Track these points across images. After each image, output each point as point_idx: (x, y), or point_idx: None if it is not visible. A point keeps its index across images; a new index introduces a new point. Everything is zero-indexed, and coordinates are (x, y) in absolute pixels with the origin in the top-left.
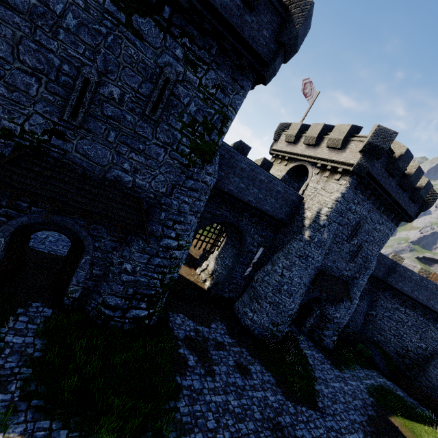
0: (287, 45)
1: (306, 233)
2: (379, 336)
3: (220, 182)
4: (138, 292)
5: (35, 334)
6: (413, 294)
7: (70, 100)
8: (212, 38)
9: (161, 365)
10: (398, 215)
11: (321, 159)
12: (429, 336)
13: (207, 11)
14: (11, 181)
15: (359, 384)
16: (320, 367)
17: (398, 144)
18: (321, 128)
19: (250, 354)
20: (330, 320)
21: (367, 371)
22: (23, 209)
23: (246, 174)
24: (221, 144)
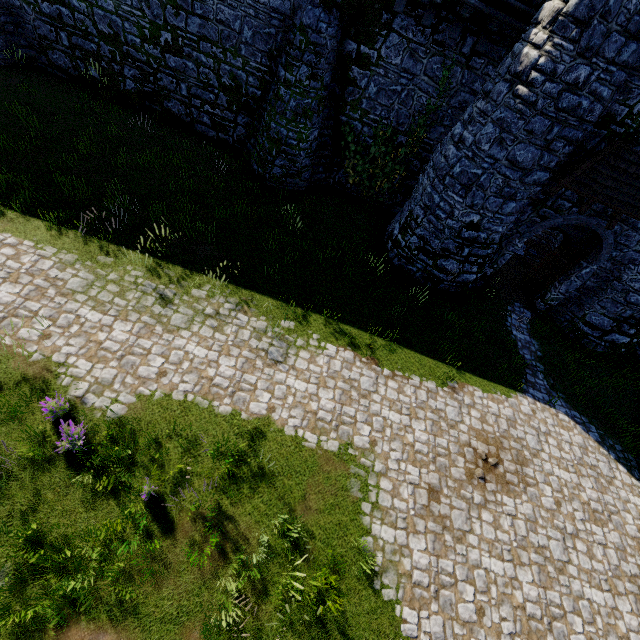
0: None
1: None
2: None
3: None
4: (636, 318)
5: (529, 334)
6: None
7: None
8: None
9: None
10: None
11: None
12: None
13: None
14: (594, 184)
15: None
16: None
17: None
18: None
19: None
20: None
21: None
22: (563, 209)
23: None
24: None
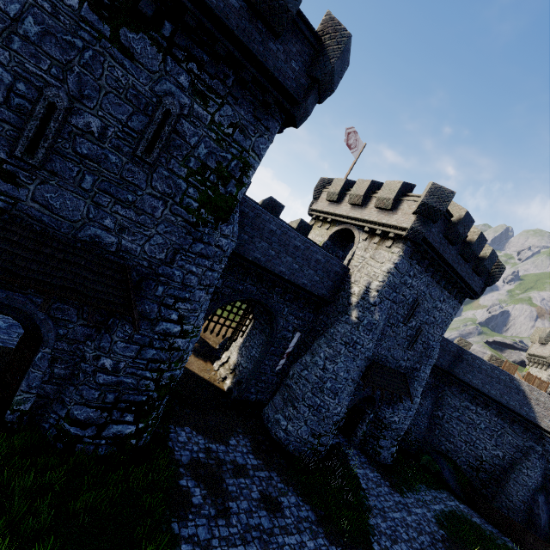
0: (322, 81)
1: (354, 313)
2: (448, 444)
3: (242, 247)
4: (122, 399)
5: None
6: (484, 388)
7: (25, 130)
8: (228, 66)
9: (151, 507)
10: (462, 291)
11: (370, 221)
12: (506, 441)
13: (220, 32)
14: None
15: (426, 512)
16: (376, 491)
17: (457, 205)
18: (369, 185)
19: (282, 480)
20: (387, 426)
21: (435, 493)
22: None
23: (277, 238)
24: (244, 200)
